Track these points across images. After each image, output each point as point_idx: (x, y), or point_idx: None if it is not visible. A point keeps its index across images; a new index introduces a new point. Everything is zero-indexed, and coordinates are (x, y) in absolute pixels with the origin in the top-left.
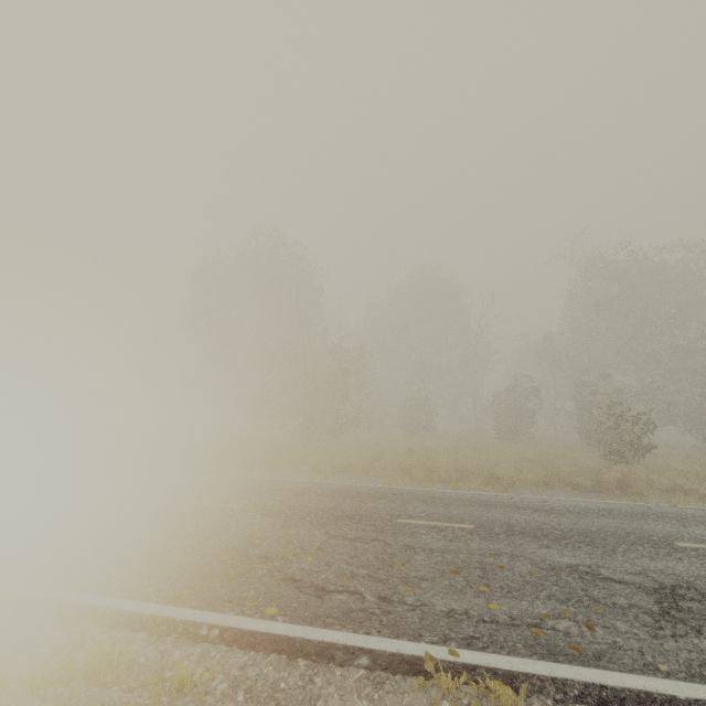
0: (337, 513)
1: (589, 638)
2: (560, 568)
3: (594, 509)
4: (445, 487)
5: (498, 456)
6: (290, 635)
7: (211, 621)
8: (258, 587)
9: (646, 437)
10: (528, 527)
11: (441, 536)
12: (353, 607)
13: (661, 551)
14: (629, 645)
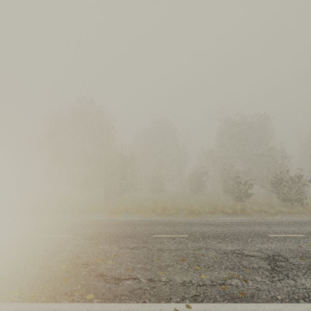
0: (123, 235)
1: (246, 287)
2: (228, 252)
3: (234, 222)
4: (172, 217)
5: (192, 201)
6: (101, 310)
7: (53, 309)
8: (82, 282)
9: (249, 190)
10: (211, 234)
11: (174, 242)
12: (135, 287)
13: (264, 239)
14: (263, 288)
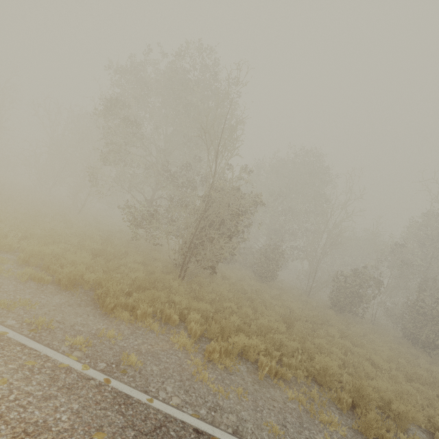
0: None
1: None
2: None
3: None
4: None
5: (380, 358)
6: None
7: None
8: None
9: None
10: None
11: None
12: None
13: None
14: None
